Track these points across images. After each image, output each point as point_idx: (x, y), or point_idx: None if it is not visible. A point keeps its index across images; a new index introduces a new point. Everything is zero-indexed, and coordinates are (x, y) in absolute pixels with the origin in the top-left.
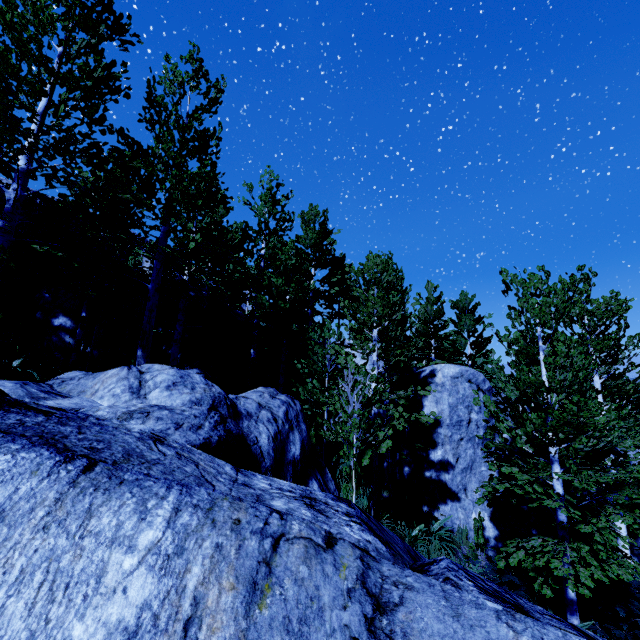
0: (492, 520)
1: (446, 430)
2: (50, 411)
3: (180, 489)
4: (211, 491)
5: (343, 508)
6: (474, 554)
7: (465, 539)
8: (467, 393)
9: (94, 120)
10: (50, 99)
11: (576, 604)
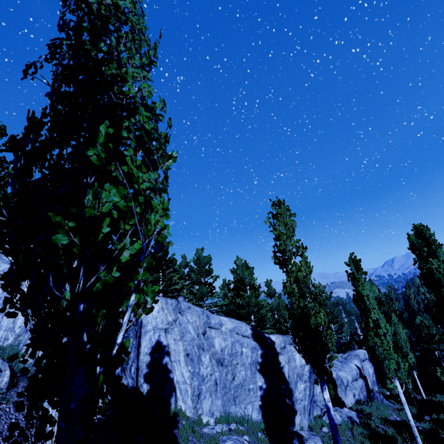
0: None
1: None
2: None
3: None
4: None
5: None
6: None
7: None
8: None
9: None
10: None
11: None
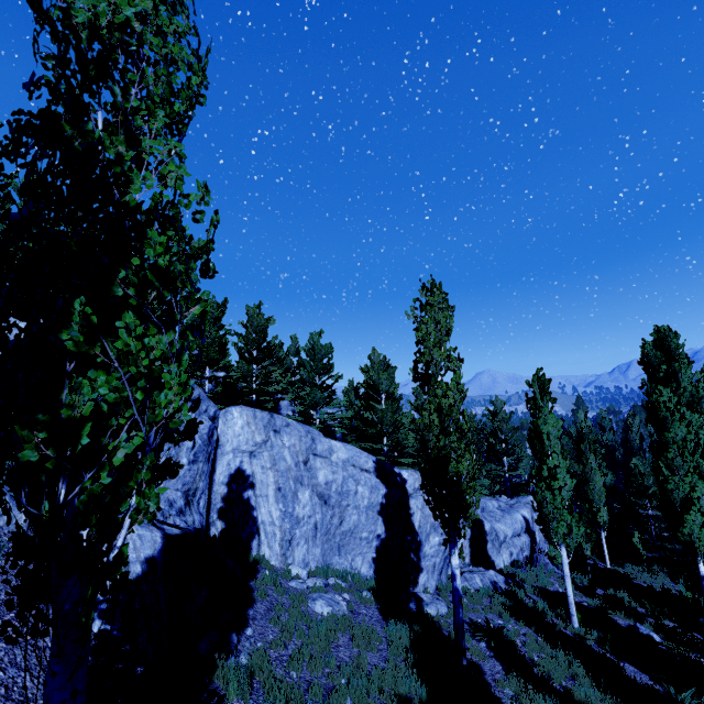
0: None
1: None
2: None
3: None
4: None
5: None
6: None
7: None
8: None
9: None
10: None
11: None
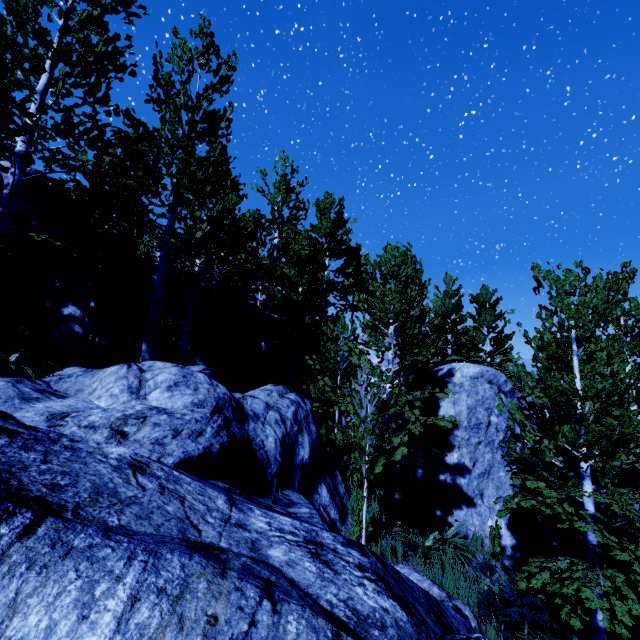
0: (509, 528)
1: (463, 433)
2: (17, 430)
3: (145, 560)
4: (186, 560)
5: (355, 557)
6: (490, 564)
7: (480, 547)
8: (487, 395)
9: (97, 99)
10: (51, 76)
11: (604, 632)
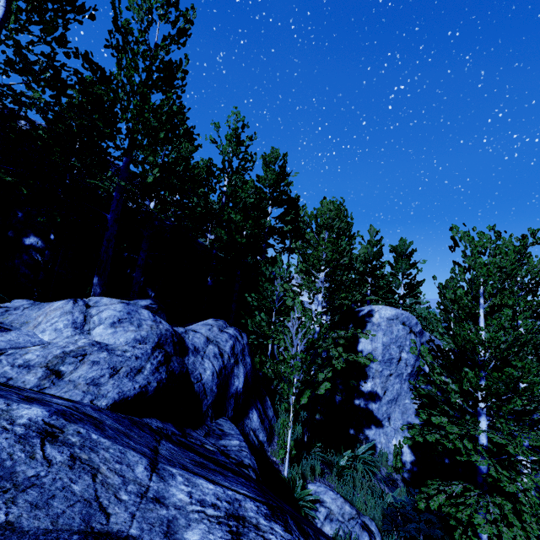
0: (410, 447)
1: (378, 365)
2: None
3: None
4: None
5: (277, 534)
6: (392, 477)
7: (385, 462)
8: (400, 334)
9: (54, 39)
10: (7, 11)
11: None
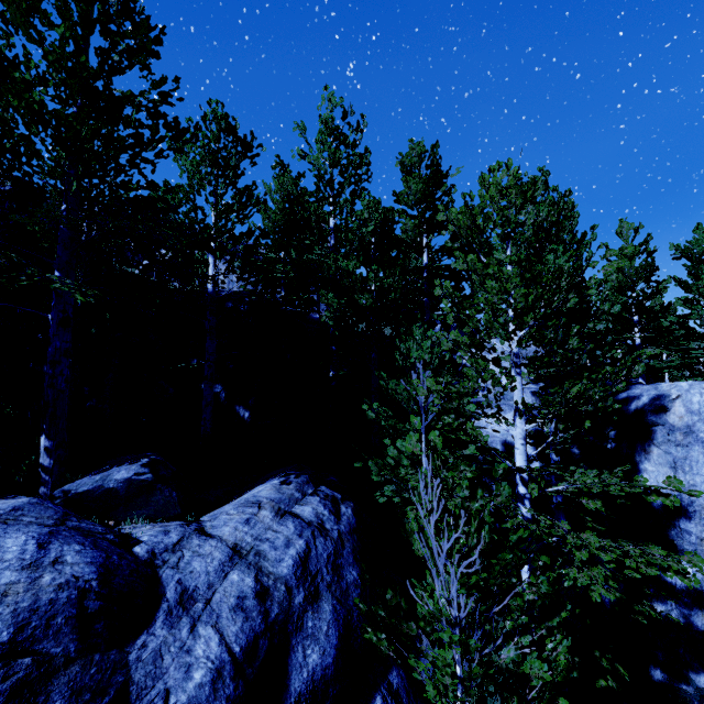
0: None
1: (703, 528)
2: None
3: None
4: None
5: None
6: None
7: None
8: None
9: None
10: None
11: None
